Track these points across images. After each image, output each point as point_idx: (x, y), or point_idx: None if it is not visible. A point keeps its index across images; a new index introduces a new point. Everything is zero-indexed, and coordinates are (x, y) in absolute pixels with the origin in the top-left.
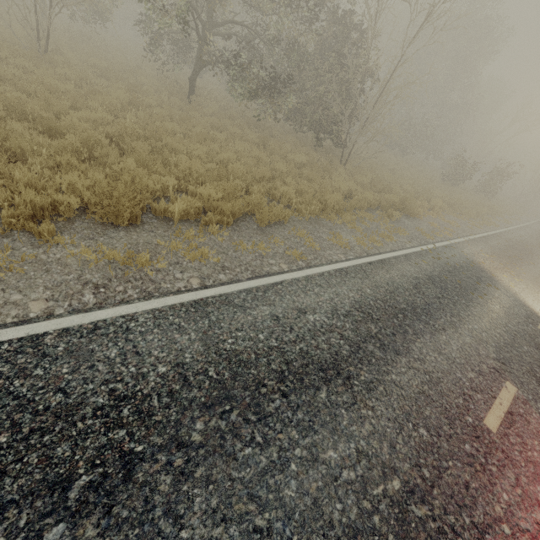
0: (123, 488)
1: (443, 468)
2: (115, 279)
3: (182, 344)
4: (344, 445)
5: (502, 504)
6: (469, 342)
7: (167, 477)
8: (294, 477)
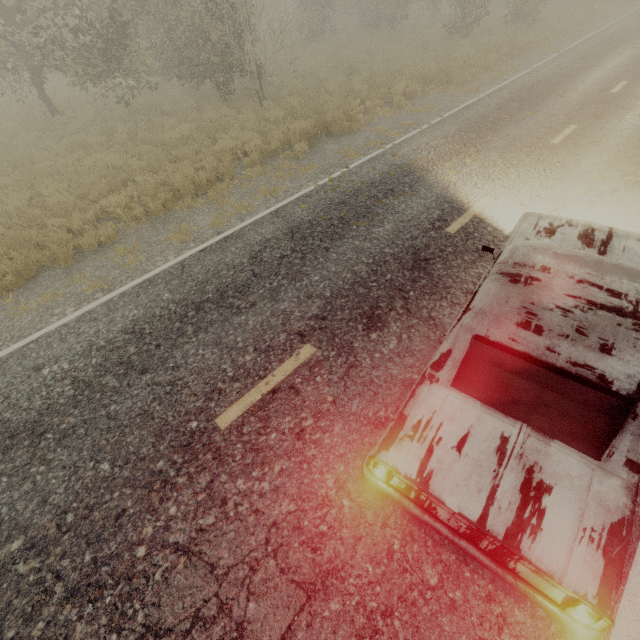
0: None
1: (100, 504)
2: None
3: None
4: None
5: (160, 521)
6: (283, 309)
7: None
8: None
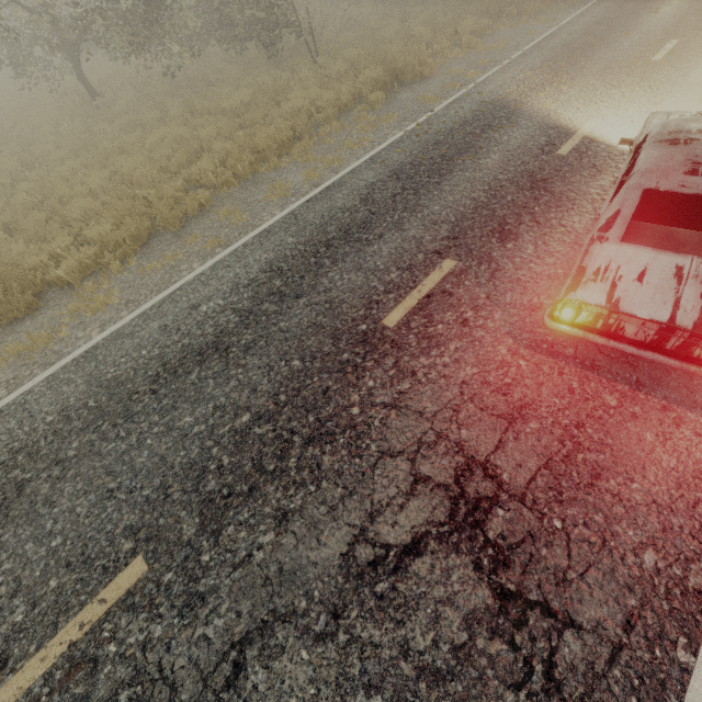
0: (17, 501)
1: (304, 387)
2: (24, 367)
3: (69, 393)
4: (202, 408)
5: (363, 391)
6: (412, 236)
7: (47, 485)
8: (148, 448)
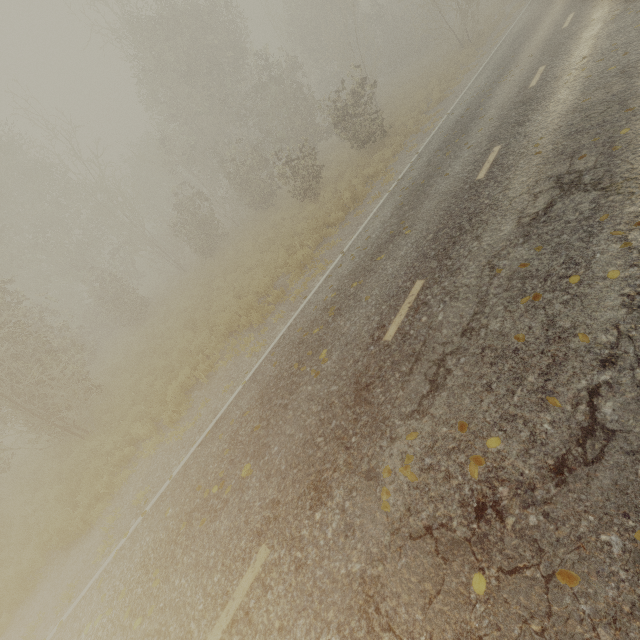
0: None
1: None
2: None
3: None
4: None
5: None
6: None
7: None
8: None
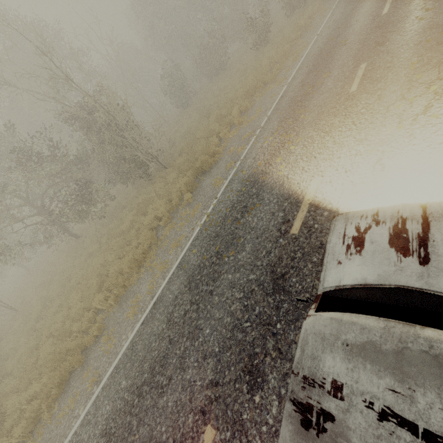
0: None
1: None
2: None
3: None
4: None
5: None
6: (189, 379)
7: None
8: None
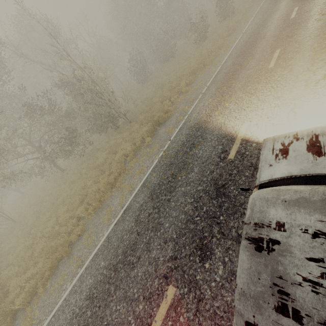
0: None
1: None
2: None
3: None
4: None
5: None
6: (154, 257)
7: None
8: None
